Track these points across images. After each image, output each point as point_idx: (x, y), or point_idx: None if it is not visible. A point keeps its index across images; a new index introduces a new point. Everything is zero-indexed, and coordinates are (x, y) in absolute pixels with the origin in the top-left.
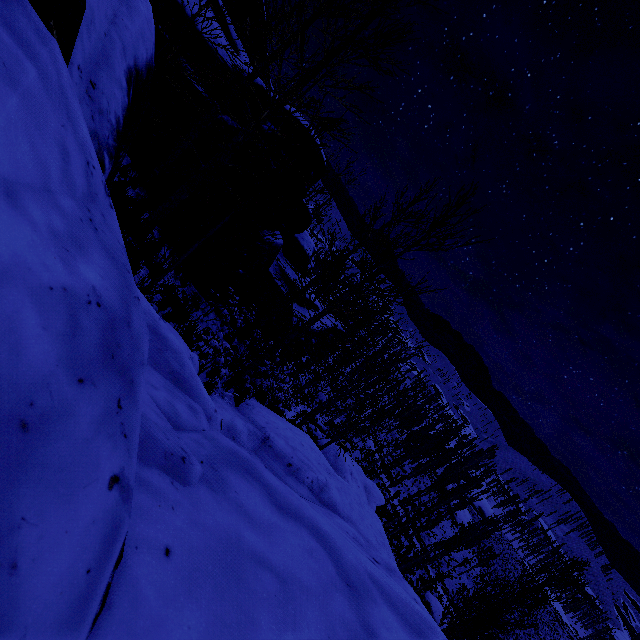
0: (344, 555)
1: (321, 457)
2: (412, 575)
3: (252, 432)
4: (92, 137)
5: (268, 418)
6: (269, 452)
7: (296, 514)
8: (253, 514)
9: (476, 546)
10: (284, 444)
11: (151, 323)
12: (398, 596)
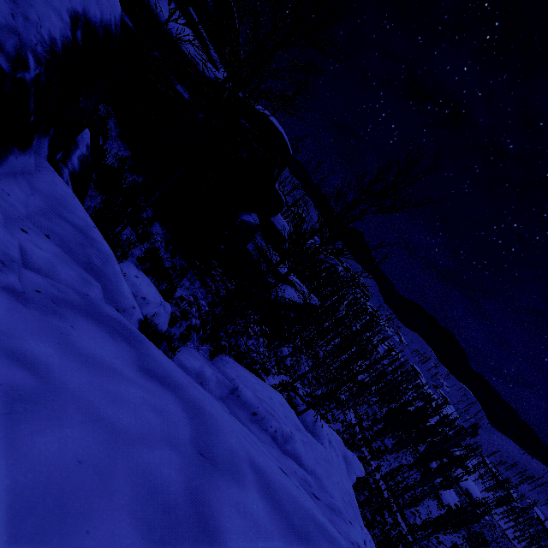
0: (222, 436)
1: (291, 414)
2: None
3: (221, 381)
4: (10, 31)
5: (240, 372)
6: (236, 401)
7: (170, 384)
8: (80, 347)
9: (466, 531)
10: (251, 395)
11: (81, 225)
12: (291, 497)
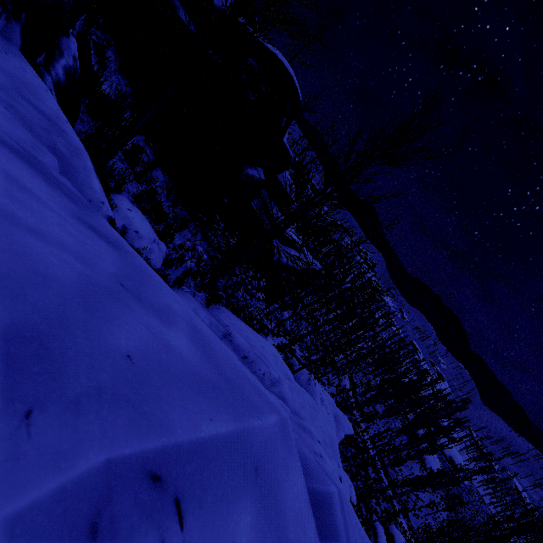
0: (163, 296)
1: (283, 365)
2: (377, 506)
3: (214, 325)
4: None
5: (235, 321)
6: (228, 344)
7: (113, 243)
8: None
9: (444, 492)
10: (243, 341)
11: (50, 115)
12: (232, 362)
